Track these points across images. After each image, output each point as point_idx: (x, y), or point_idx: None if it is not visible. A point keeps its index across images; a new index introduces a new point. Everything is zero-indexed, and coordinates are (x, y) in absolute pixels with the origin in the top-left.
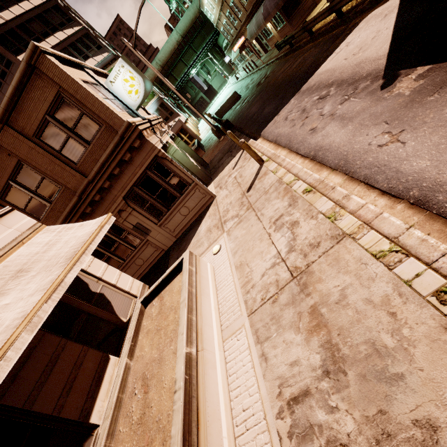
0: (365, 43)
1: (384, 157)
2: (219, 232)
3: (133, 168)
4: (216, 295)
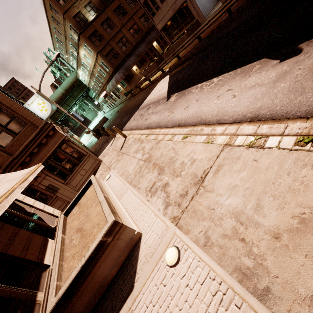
0: (160, 89)
1: (169, 118)
2: (108, 171)
3: (48, 148)
4: (112, 190)
